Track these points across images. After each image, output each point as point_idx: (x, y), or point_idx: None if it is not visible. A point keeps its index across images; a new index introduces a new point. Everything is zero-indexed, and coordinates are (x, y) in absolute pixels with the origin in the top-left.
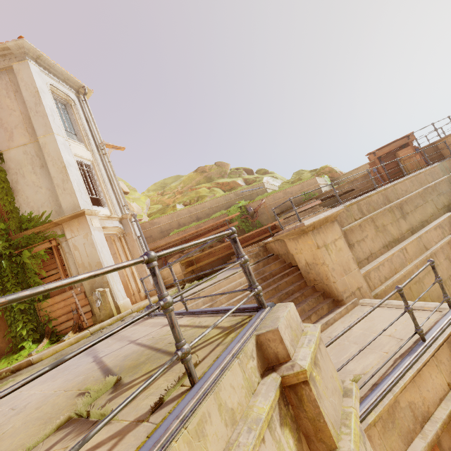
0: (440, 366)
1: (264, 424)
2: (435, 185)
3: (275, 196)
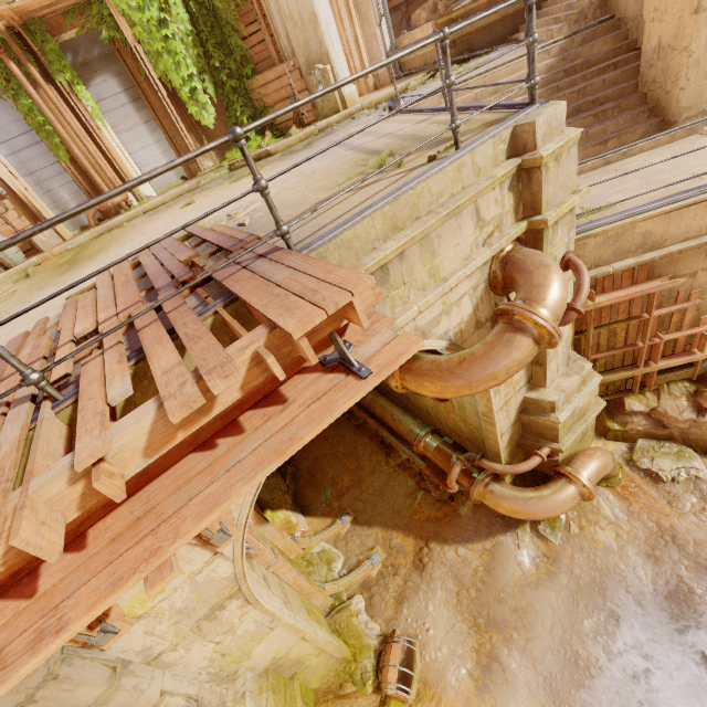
0: None
1: (497, 181)
2: None
3: None
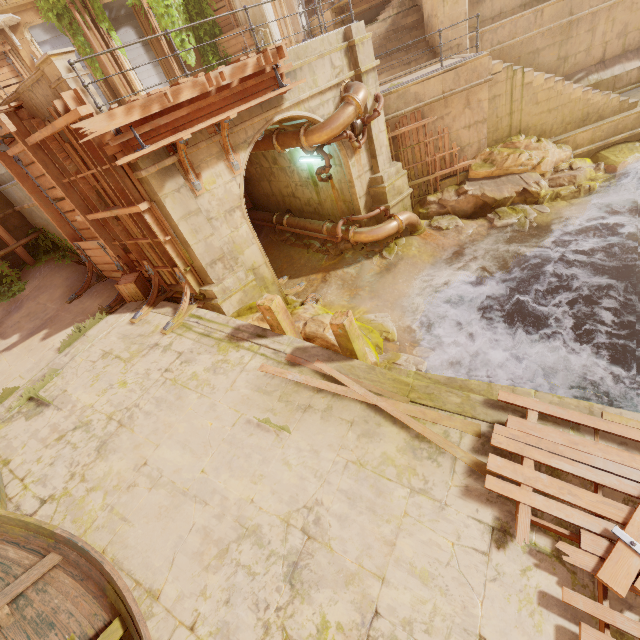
0: (442, 82)
1: (338, 49)
2: None
3: None
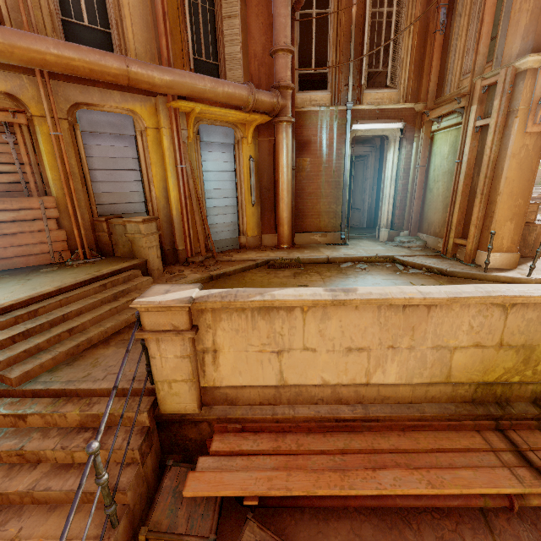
0: None
1: None
2: None
3: None
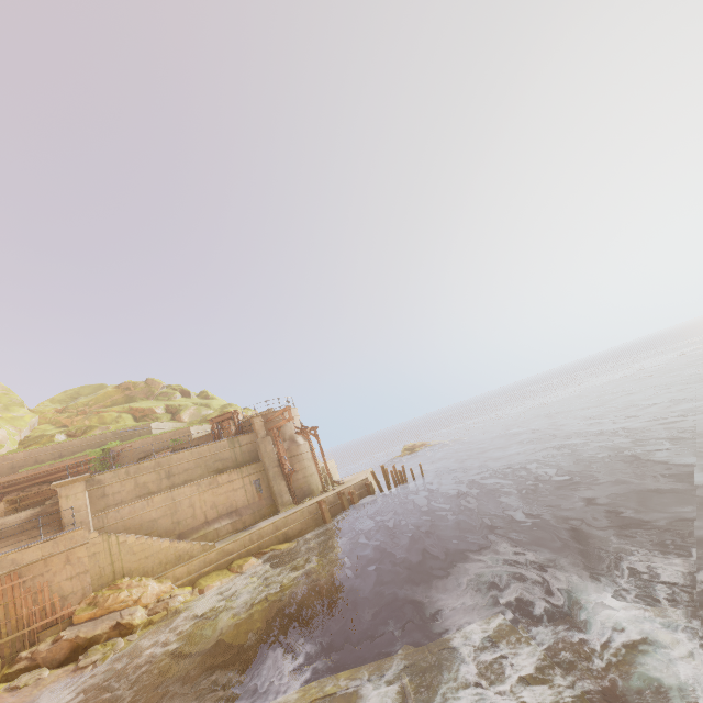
0: (42, 548)
1: None
2: (216, 454)
3: (145, 441)
